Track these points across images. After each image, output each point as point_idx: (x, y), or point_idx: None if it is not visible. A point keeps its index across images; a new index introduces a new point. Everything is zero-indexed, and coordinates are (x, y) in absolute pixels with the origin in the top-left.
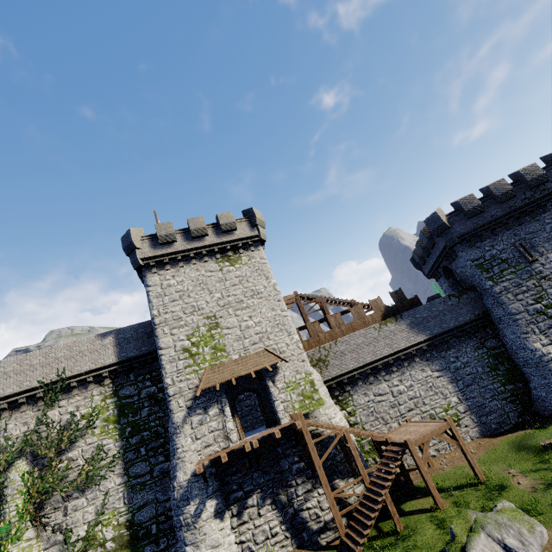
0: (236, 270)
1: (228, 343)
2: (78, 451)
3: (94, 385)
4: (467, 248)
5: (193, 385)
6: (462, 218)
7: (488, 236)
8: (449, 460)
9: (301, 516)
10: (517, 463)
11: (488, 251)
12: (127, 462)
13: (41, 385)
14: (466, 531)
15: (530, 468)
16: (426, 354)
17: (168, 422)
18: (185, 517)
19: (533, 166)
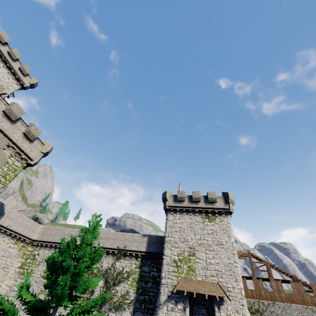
0: (211, 225)
1: (197, 268)
2: (120, 288)
3: (134, 258)
4: None
5: (174, 283)
6: None
7: None
8: None
9: None
10: None
11: None
12: (135, 308)
13: (118, 249)
14: None
15: None
16: None
17: (158, 297)
18: None
19: None
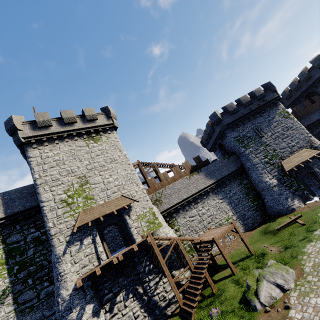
0: (99, 145)
1: (95, 194)
2: None
3: None
4: (231, 131)
5: (70, 225)
6: (228, 115)
7: (241, 125)
8: (232, 247)
9: (153, 299)
10: (266, 241)
11: (241, 132)
12: (15, 293)
13: None
14: (255, 282)
15: (274, 242)
16: (215, 190)
17: (51, 256)
18: None
19: (259, 88)
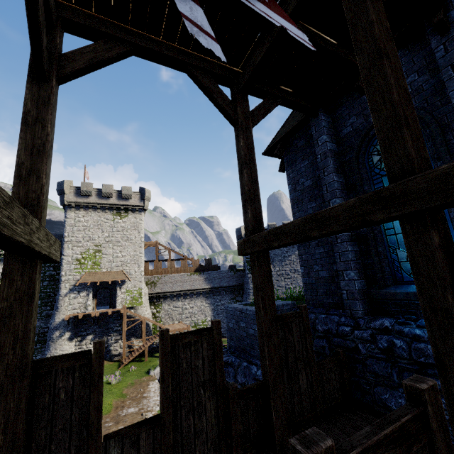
0: (123, 223)
1: (103, 262)
2: None
3: None
4: None
5: (76, 278)
6: None
7: None
8: None
9: (110, 348)
10: None
11: None
12: None
13: None
14: None
15: None
16: (207, 294)
17: (58, 291)
18: (53, 336)
19: None
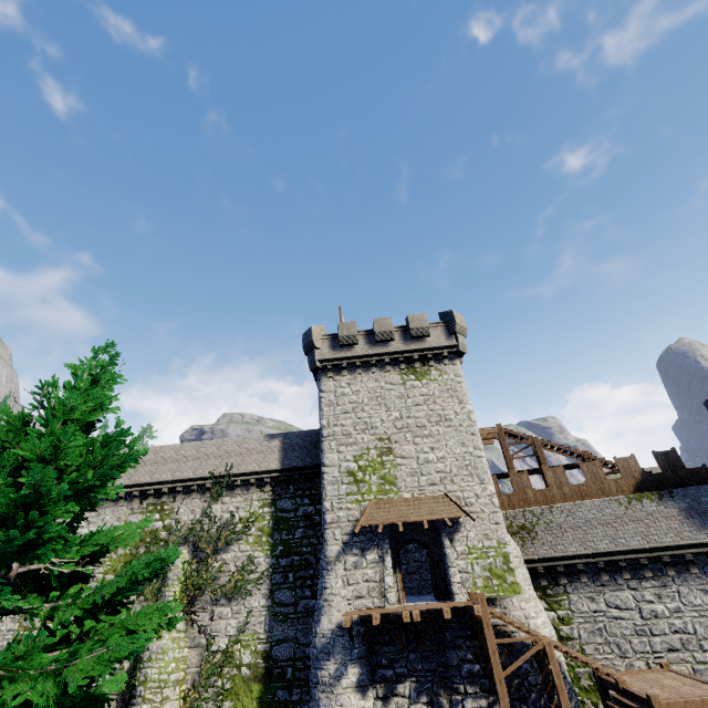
0: (422, 386)
1: (400, 476)
2: (231, 555)
3: (255, 489)
4: None
5: (353, 517)
6: None
7: None
8: None
9: None
10: None
11: None
12: (273, 584)
13: (211, 477)
14: None
15: None
16: None
17: (321, 552)
18: (323, 674)
19: None
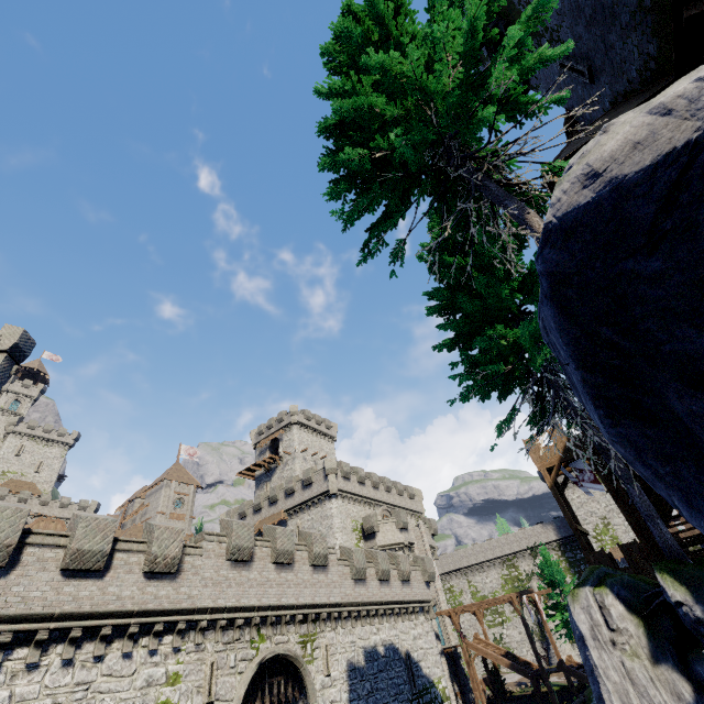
0: None
1: (618, 534)
2: None
3: (551, 550)
4: None
5: None
6: None
7: None
8: None
9: None
10: None
11: None
12: None
13: (528, 548)
14: None
15: None
16: None
17: None
18: None
19: None
